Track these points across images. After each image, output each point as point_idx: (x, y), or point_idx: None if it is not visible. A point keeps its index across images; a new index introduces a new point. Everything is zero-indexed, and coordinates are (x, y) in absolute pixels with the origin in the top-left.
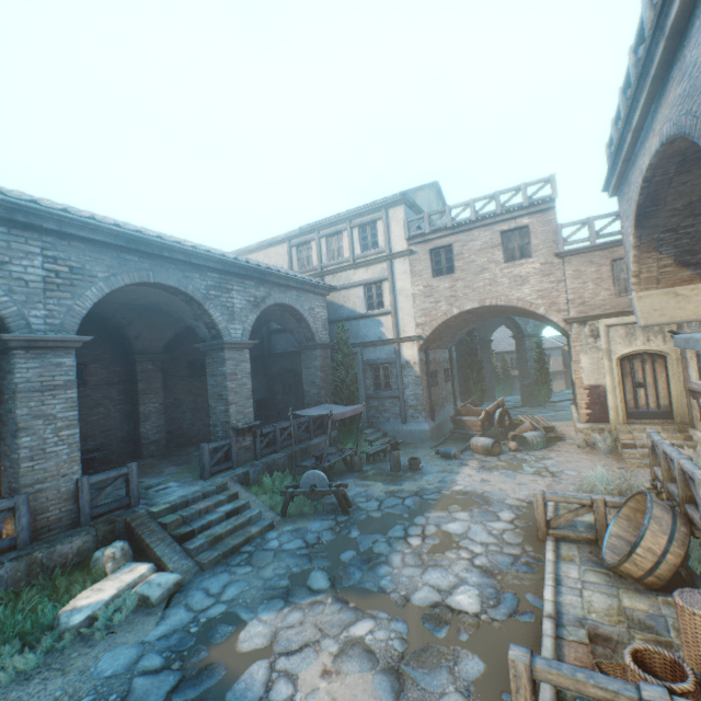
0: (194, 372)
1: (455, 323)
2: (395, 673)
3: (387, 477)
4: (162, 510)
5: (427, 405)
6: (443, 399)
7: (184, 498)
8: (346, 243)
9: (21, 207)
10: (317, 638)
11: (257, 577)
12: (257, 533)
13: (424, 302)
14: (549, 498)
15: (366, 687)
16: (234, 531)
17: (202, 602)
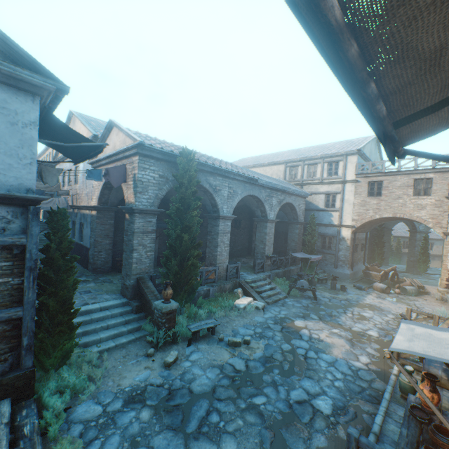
0: (236, 225)
1: (374, 221)
2: (350, 341)
3: (329, 290)
4: (249, 282)
5: (350, 261)
6: (358, 259)
7: (255, 279)
8: (319, 170)
9: (227, 171)
10: (321, 329)
11: (290, 311)
12: (282, 298)
13: (359, 209)
14: (413, 311)
15: (341, 341)
16: (274, 295)
17: (275, 313)
